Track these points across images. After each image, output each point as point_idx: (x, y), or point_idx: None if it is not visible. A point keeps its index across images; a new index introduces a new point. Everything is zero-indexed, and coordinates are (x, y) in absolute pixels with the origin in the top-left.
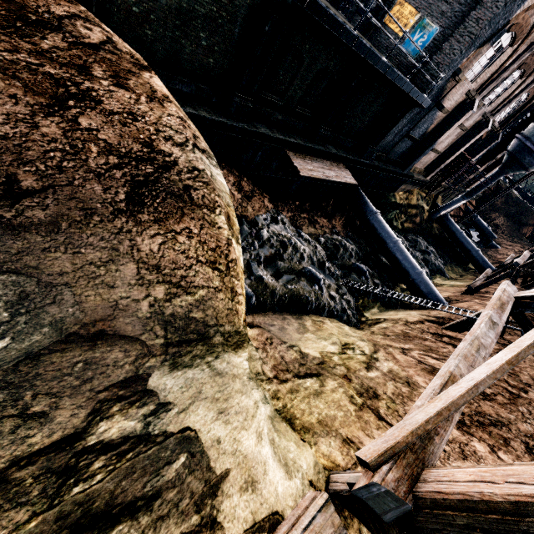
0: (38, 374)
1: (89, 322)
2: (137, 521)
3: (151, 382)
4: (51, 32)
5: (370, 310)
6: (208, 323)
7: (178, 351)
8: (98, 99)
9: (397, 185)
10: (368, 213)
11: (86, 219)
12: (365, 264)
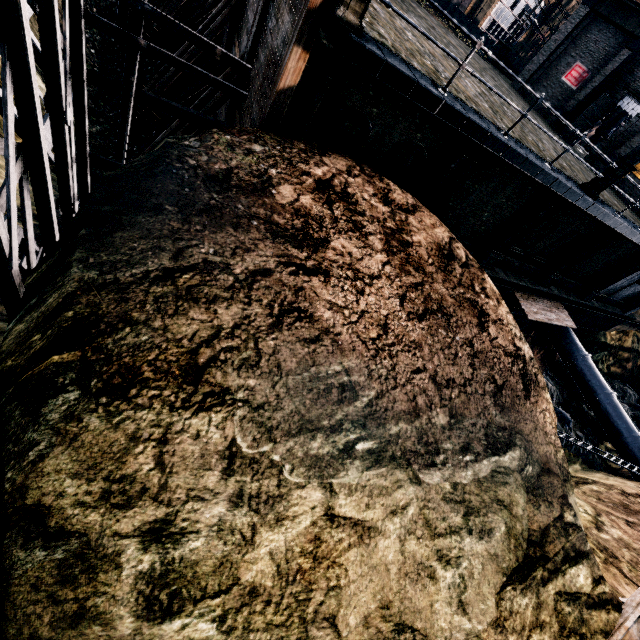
0: (543, 484)
1: (544, 463)
2: (587, 560)
3: (569, 499)
4: (454, 262)
5: (571, 465)
6: (568, 471)
7: (565, 485)
8: (487, 312)
9: (611, 325)
10: (576, 354)
11: (520, 403)
12: (565, 410)
